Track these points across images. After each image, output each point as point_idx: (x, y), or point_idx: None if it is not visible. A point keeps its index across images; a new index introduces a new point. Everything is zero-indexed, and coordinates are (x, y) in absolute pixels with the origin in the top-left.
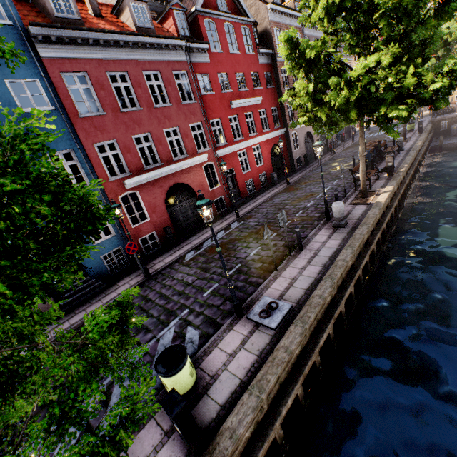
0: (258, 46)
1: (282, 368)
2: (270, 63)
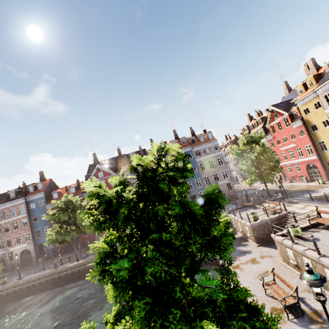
0: None
1: (3, 287)
2: None
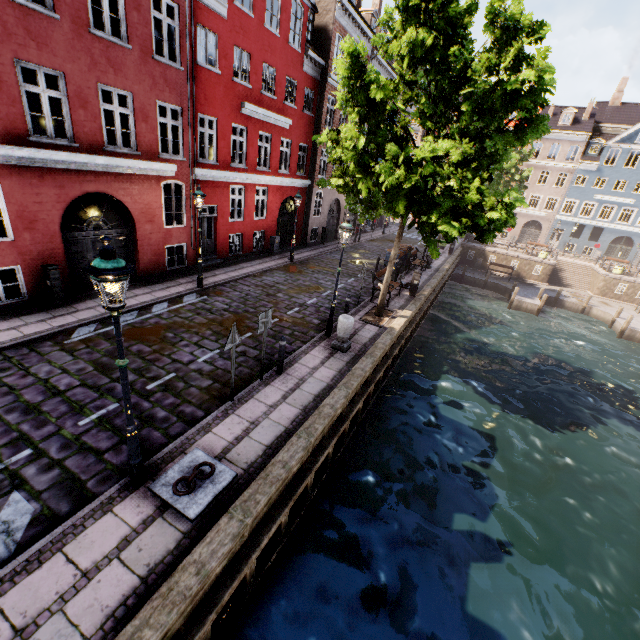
0: (308, 44)
1: (180, 612)
2: (317, 79)
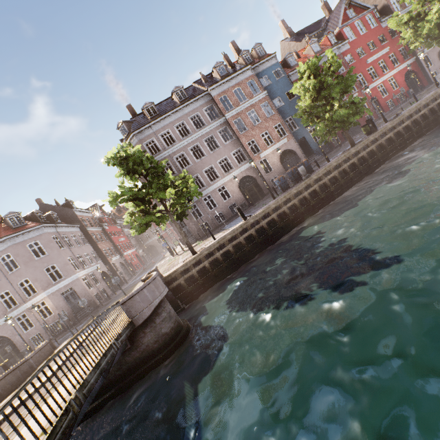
0: (379, 19)
1: (400, 116)
2: None
